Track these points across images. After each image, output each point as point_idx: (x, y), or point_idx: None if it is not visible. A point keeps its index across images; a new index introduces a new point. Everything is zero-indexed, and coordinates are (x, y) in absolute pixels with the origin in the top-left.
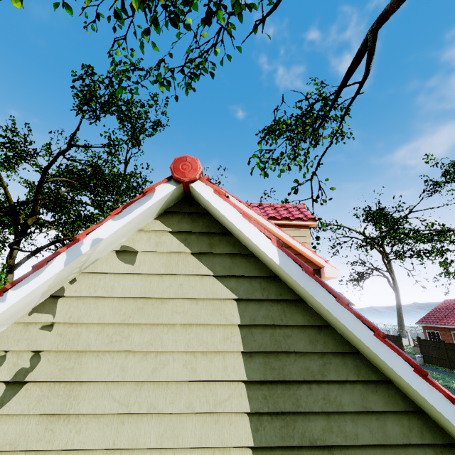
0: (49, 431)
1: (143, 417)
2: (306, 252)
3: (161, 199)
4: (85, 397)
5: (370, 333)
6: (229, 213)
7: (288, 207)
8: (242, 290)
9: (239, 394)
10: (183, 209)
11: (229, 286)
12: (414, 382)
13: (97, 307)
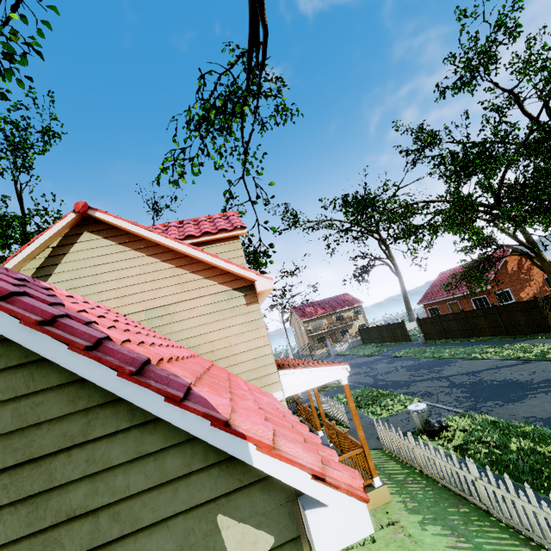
0: None
1: None
2: (232, 268)
3: None
4: None
5: (113, 375)
6: None
7: (215, 218)
8: None
9: None
10: None
11: None
12: (165, 413)
13: None
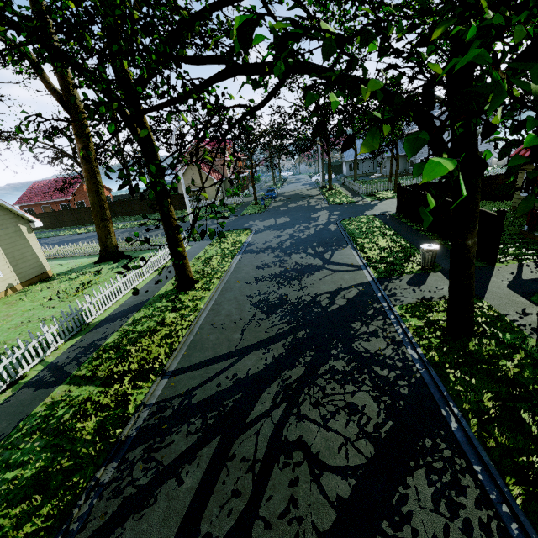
0: None
1: None
2: None
3: None
4: None
5: (2, 201)
6: None
7: None
8: None
9: None
10: None
11: None
12: (12, 207)
13: None
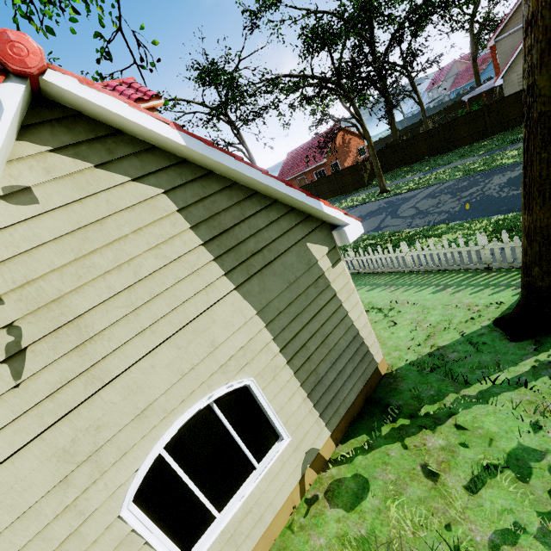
0: (85, 356)
1: (150, 303)
2: None
3: (17, 108)
4: (94, 321)
5: (260, 174)
6: (114, 106)
7: (116, 86)
8: (164, 183)
9: (203, 253)
10: (45, 116)
11: (151, 184)
12: (287, 191)
13: (36, 260)
